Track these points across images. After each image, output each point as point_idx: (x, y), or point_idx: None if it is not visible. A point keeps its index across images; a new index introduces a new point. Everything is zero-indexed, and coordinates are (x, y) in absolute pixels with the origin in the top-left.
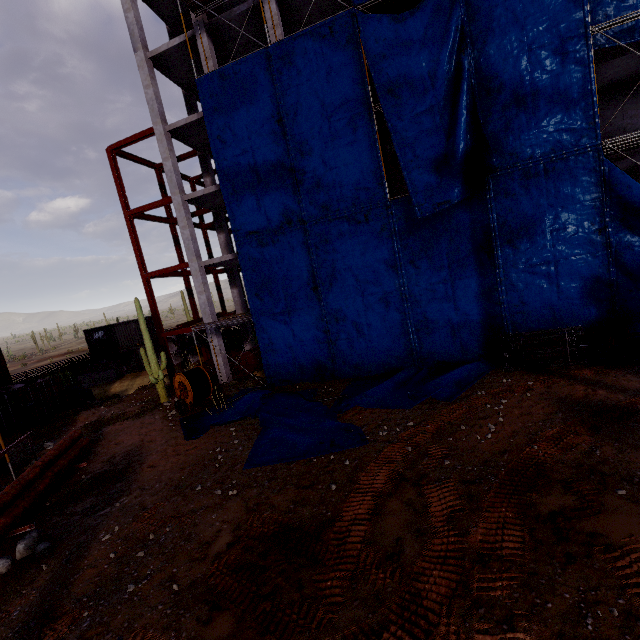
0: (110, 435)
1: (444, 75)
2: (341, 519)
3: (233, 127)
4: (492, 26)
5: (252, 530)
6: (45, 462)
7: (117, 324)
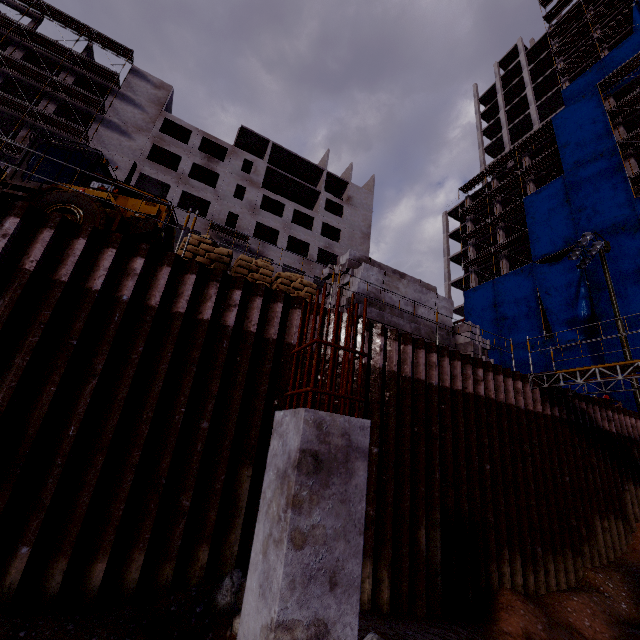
0: None
1: (572, 285)
2: None
3: (475, 309)
4: (599, 264)
5: None
6: None
7: None
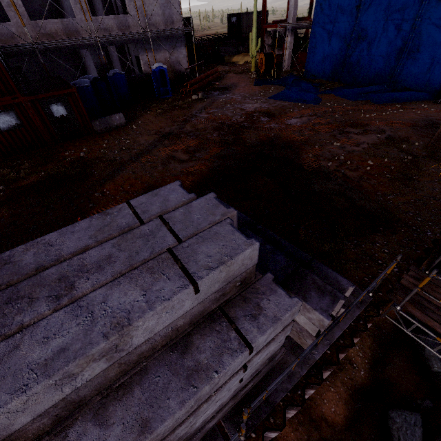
0: (227, 77)
1: None
2: (285, 115)
3: None
4: None
5: (259, 110)
6: (207, 75)
7: (244, 13)
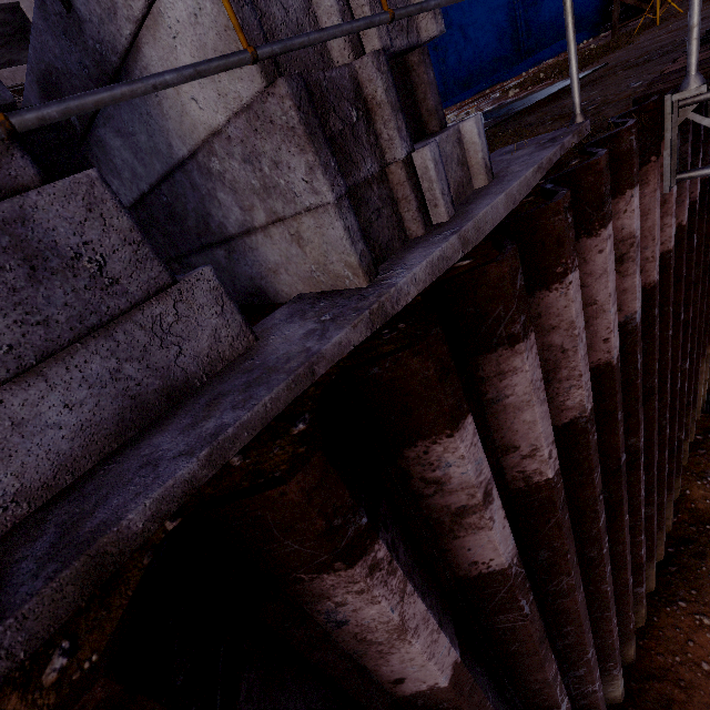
0: None
1: None
2: None
3: None
4: None
5: None
6: None
7: None
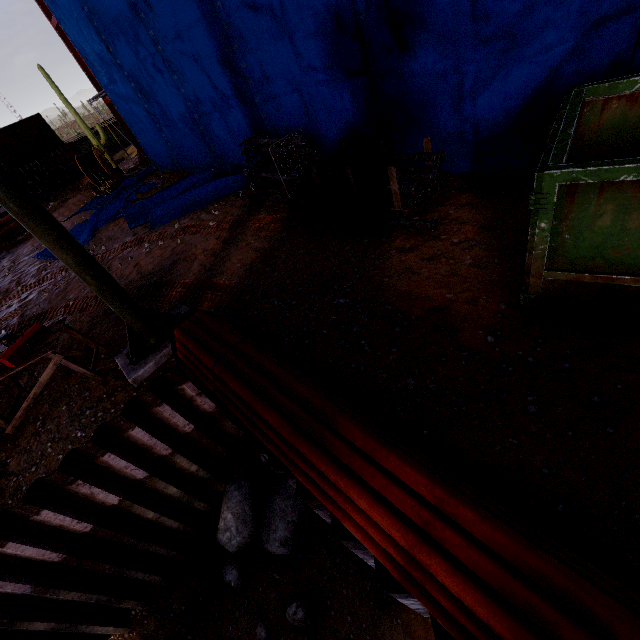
0: (67, 204)
1: None
2: None
3: None
4: None
5: None
6: None
7: None
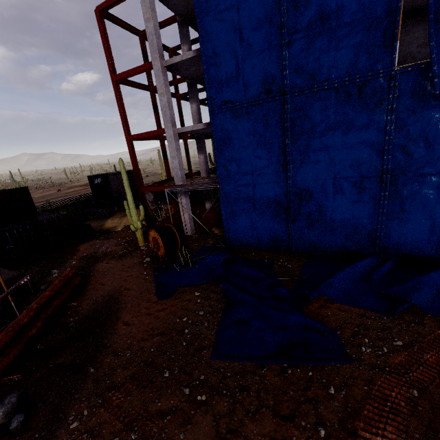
0: (98, 273)
1: None
2: None
3: None
4: None
5: None
6: (40, 304)
7: (110, 174)
